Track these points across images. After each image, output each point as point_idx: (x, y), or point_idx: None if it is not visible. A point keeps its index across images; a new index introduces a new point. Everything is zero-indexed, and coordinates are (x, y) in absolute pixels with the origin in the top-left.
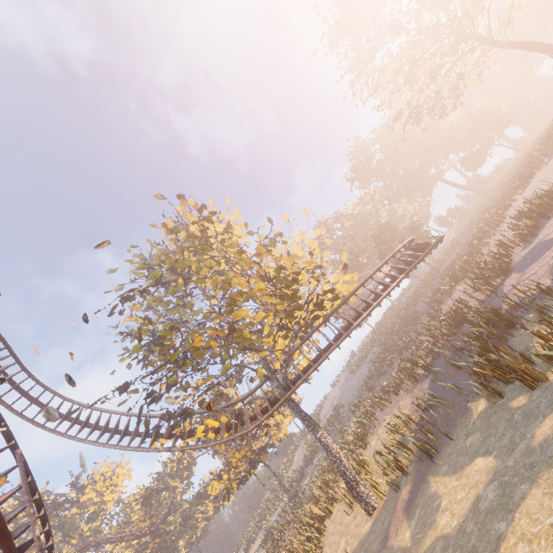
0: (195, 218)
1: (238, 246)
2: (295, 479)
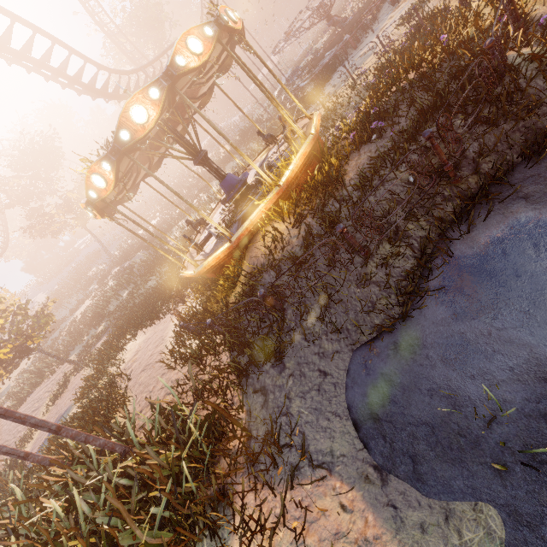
0: None
1: None
2: None
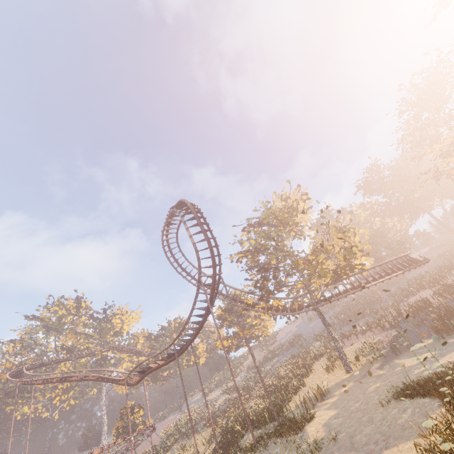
0: (297, 197)
1: (336, 227)
2: (253, 367)
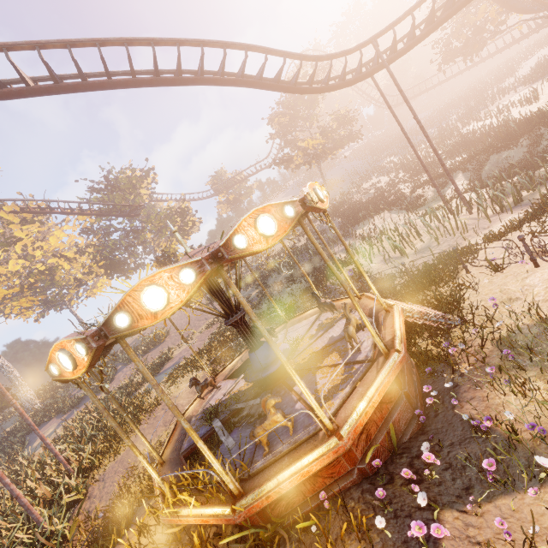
0: None
1: None
2: None
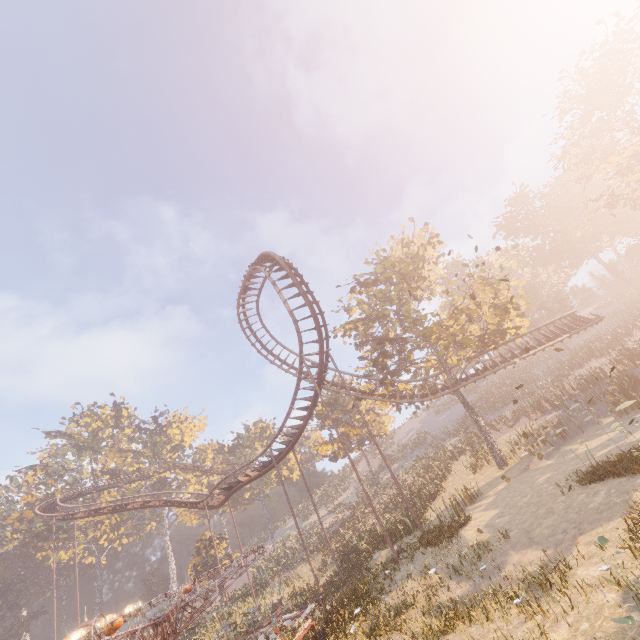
0: (424, 241)
1: (482, 279)
2: (366, 478)
